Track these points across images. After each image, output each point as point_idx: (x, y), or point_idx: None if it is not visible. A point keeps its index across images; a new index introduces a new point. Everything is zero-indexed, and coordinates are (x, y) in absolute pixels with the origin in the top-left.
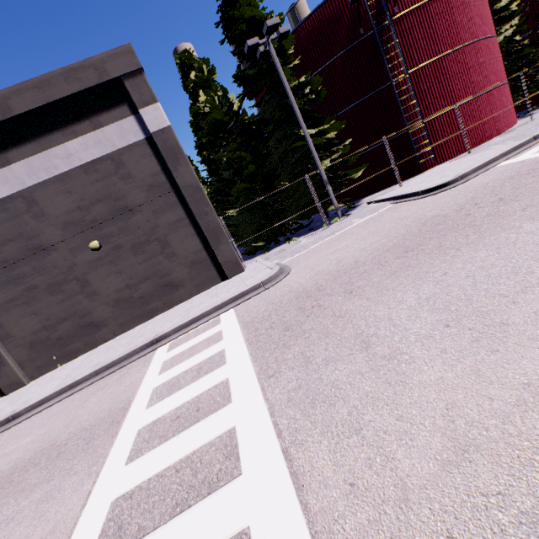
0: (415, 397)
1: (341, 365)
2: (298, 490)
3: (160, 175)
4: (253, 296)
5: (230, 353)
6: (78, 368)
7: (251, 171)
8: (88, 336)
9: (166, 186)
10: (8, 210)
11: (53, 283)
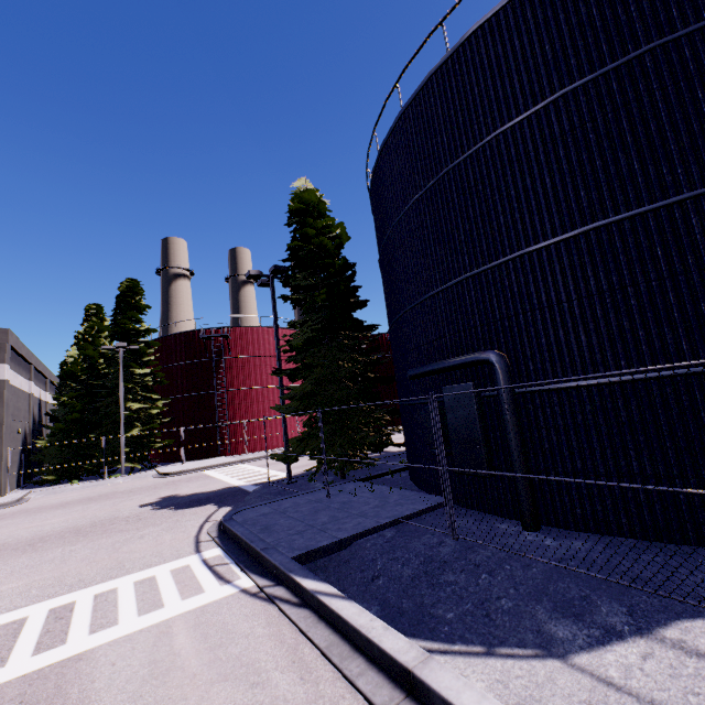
0: None
1: None
2: None
3: None
4: None
5: None
6: None
7: (76, 417)
8: None
9: None
10: None
11: None
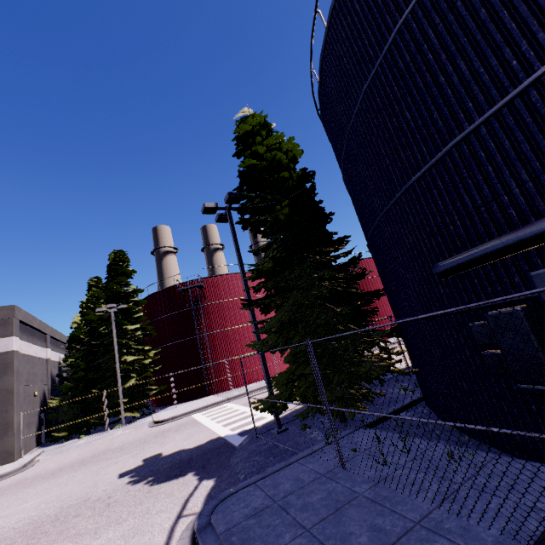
0: None
1: None
2: None
3: None
4: None
5: None
6: None
7: (82, 375)
8: None
9: None
10: None
11: None
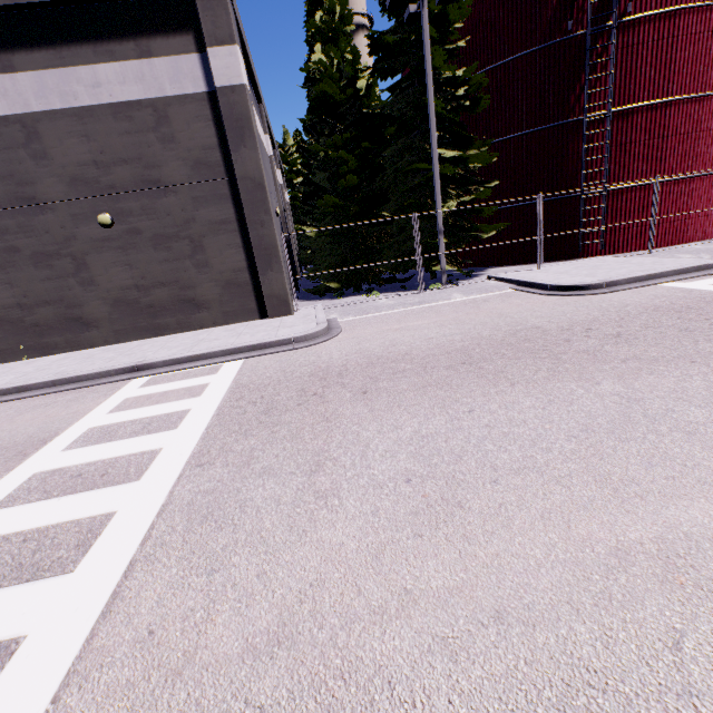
0: (298, 556)
1: (272, 482)
2: (102, 615)
3: (215, 151)
4: (275, 352)
5: (191, 417)
6: (42, 369)
7: (350, 183)
8: (72, 333)
9: (219, 169)
10: (0, 136)
11: (41, 252)
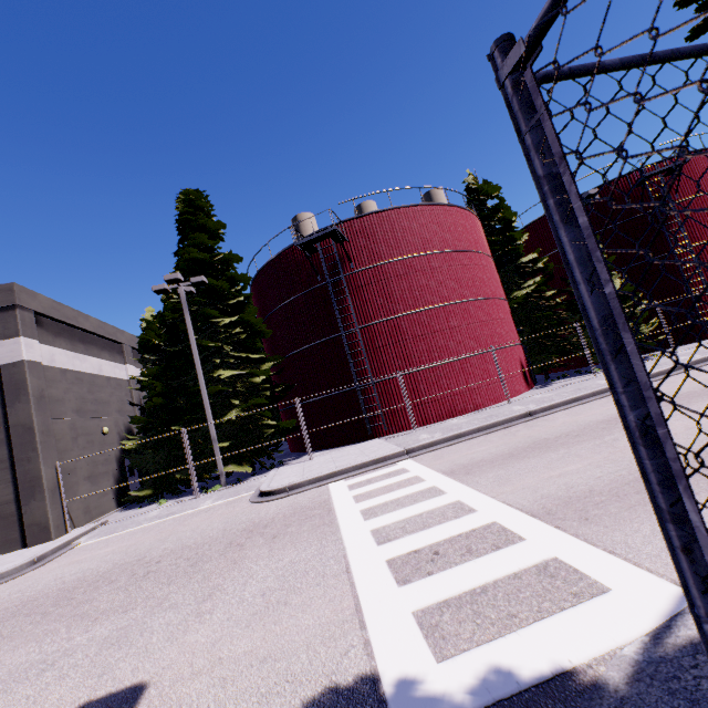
0: None
1: None
2: None
3: None
4: None
5: None
6: None
7: (159, 402)
8: None
9: None
10: None
11: None
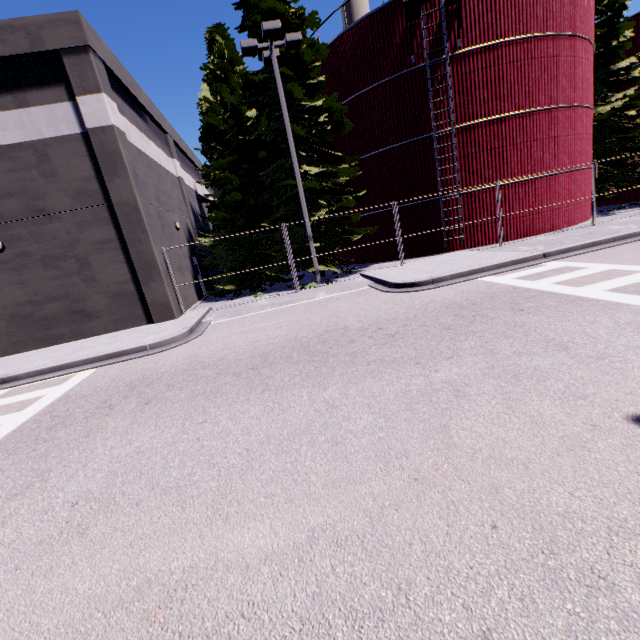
0: None
1: None
2: None
3: (93, 182)
4: (128, 359)
5: None
6: None
7: (236, 199)
8: None
9: (98, 197)
10: None
11: None
